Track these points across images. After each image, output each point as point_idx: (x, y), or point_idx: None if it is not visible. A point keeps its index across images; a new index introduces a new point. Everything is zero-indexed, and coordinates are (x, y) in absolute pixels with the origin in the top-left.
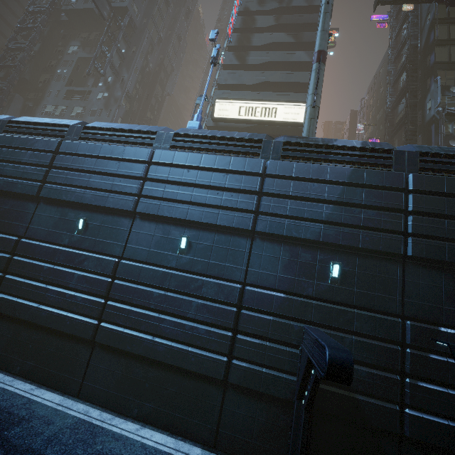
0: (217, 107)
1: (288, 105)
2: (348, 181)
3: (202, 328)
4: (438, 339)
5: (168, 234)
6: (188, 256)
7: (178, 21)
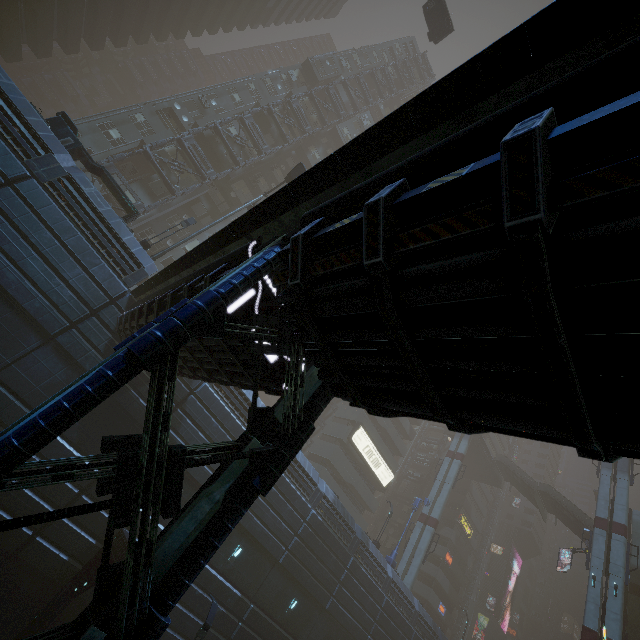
0: (358, 433)
1: (387, 468)
2: None
3: None
4: None
5: None
6: None
7: None
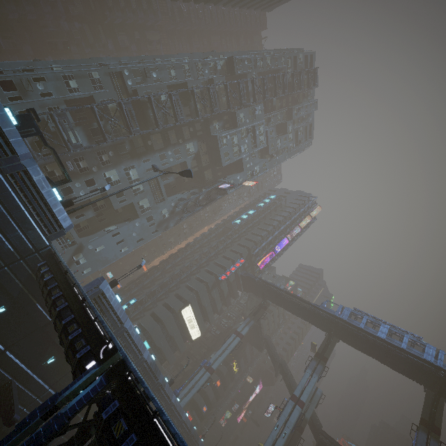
0: (187, 308)
1: (198, 330)
2: None
3: None
4: None
5: None
6: None
7: None
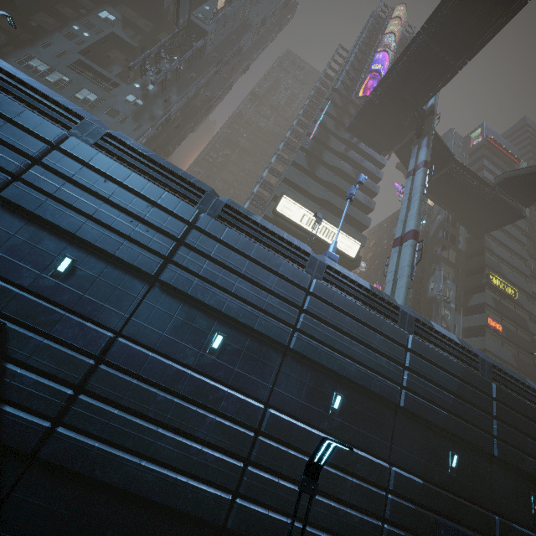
0: (283, 203)
1: (345, 236)
2: (462, 377)
3: (356, 515)
4: (512, 534)
5: (321, 387)
6: (340, 419)
7: (238, 72)
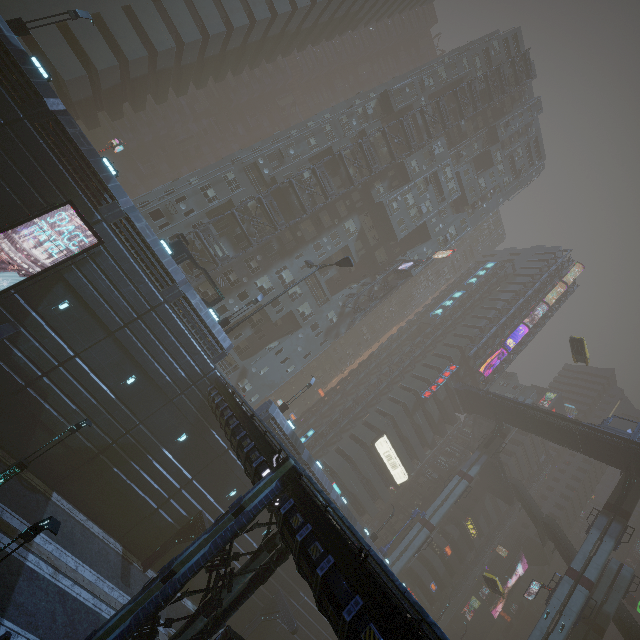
0: (381, 440)
1: (403, 471)
2: None
3: None
4: None
5: None
6: None
7: None
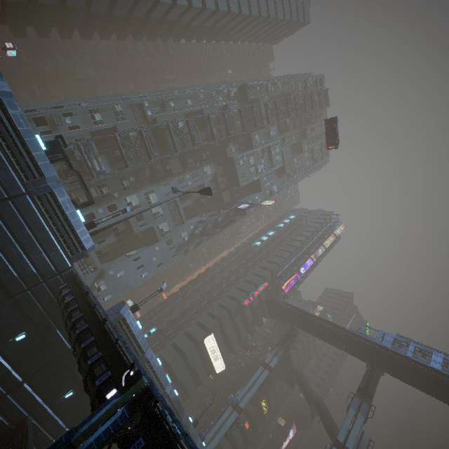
0: (209, 337)
1: (222, 362)
2: None
3: None
4: None
5: None
6: None
7: None
